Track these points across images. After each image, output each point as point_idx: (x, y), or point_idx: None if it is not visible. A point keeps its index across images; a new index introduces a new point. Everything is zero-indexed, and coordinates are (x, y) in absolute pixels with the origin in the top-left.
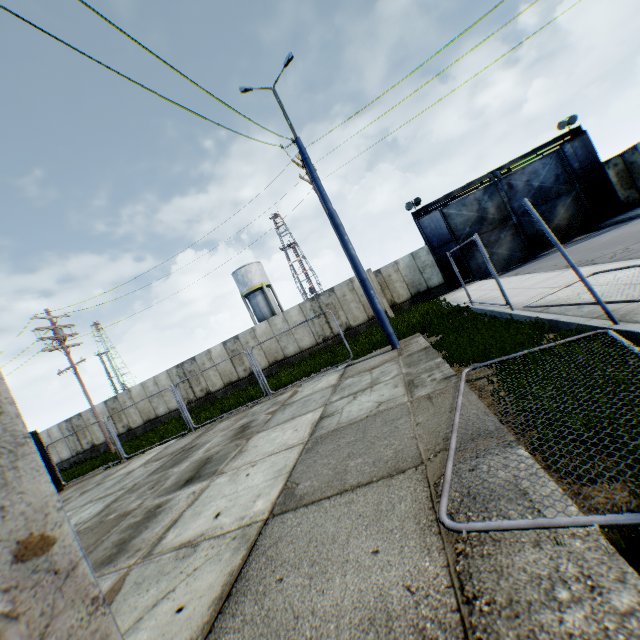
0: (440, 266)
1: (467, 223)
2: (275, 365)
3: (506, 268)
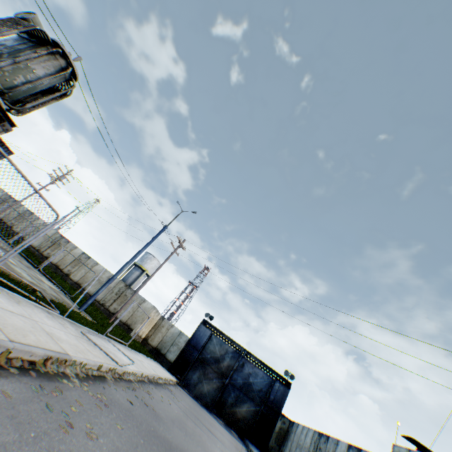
0: (181, 353)
1: (212, 353)
2: (78, 285)
3: (197, 397)
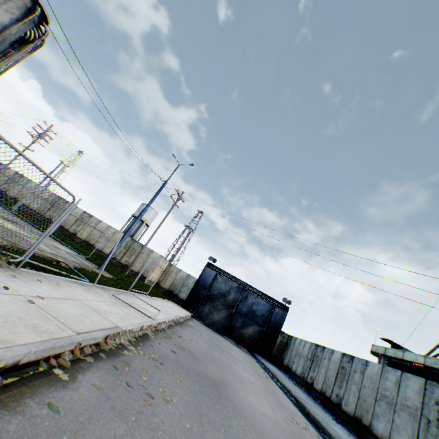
0: (191, 292)
1: (219, 290)
2: (86, 243)
3: (210, 325)
